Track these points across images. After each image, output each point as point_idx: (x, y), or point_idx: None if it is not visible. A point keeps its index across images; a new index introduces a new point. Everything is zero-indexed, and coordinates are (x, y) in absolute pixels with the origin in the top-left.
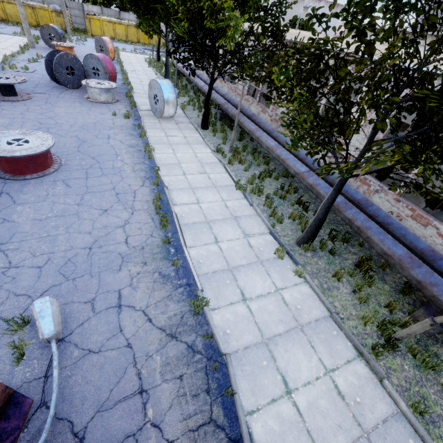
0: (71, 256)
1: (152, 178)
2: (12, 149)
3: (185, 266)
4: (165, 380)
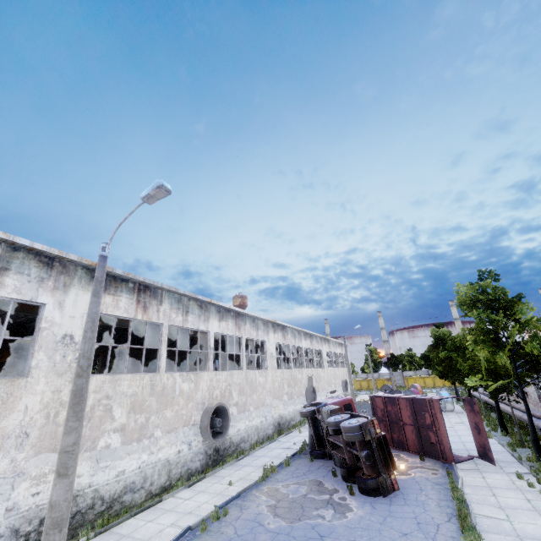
0: None
1: None
2: None
3: None
4: None
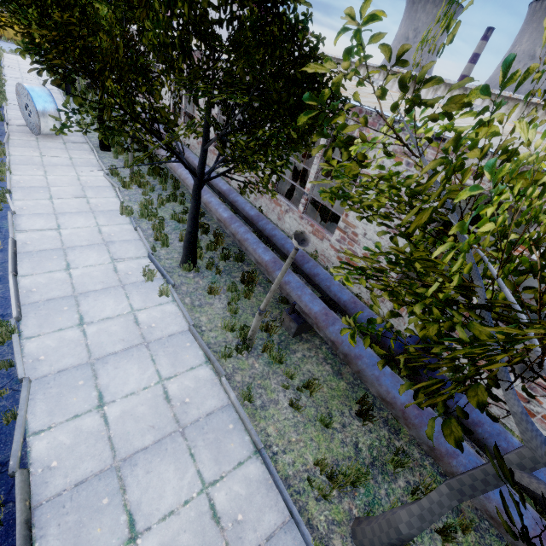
0: None
1: None
2: None
3: (6, 296)
4: None
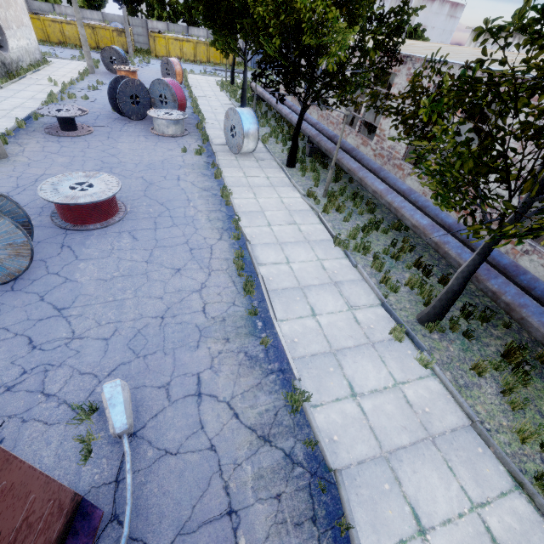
0: (141, 327)
1: (231, 229)
2: (75, 195)
3: (276, 345)
4: (258, 499)
